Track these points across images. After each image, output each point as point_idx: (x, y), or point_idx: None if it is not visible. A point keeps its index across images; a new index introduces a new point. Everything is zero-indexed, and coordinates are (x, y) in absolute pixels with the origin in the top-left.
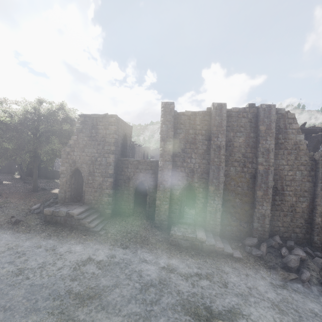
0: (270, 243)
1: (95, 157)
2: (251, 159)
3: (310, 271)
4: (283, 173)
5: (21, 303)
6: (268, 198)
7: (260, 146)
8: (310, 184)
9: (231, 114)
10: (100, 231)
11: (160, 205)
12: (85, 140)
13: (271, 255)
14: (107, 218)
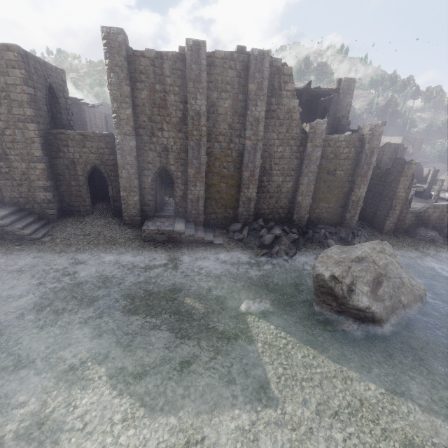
0: (254, 226)
1: None
2: (239, 131)
3: (281, 245)
4: (272, 150)
5: None
6: (255, 180)
7: (249, 113)
8: (298, 162)
9: (214, 62)
10: (43, 238)
11: (127, 197)
12: None
13: (252, 237)
14: (52, 221)
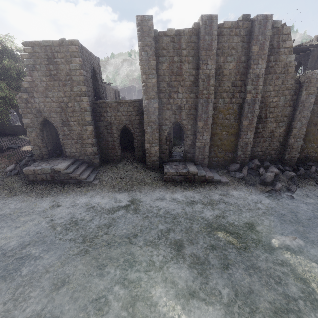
0: (251, 166)
1: (64, 102)
2: (240, 88)
3: (281, 182)
4: (268, 101)
5: (40, 257)
6: (252, 127)
7: (251, 71)
8: (290, 109)
9: (222, 32)
10: (94, 181)
11: (149, 147)
12: (44, 81)
13: (251, 176)
14: (96, 168)
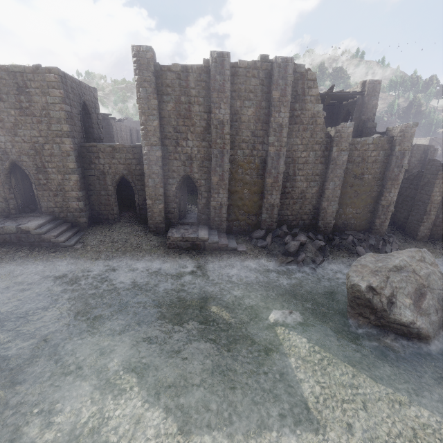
0: (277, 233)
1: (39, 143)
2: (262, 138)
3: (307, 253)
4: (296, 155)
5: None
6: (278, 186)
7: (272, 120)
8: (323, 167)
9: (238, 72)
10: (76, 245)
11: (152, 205)
12: (13, 115)
13: (276, 244)
14: (83, 229)
